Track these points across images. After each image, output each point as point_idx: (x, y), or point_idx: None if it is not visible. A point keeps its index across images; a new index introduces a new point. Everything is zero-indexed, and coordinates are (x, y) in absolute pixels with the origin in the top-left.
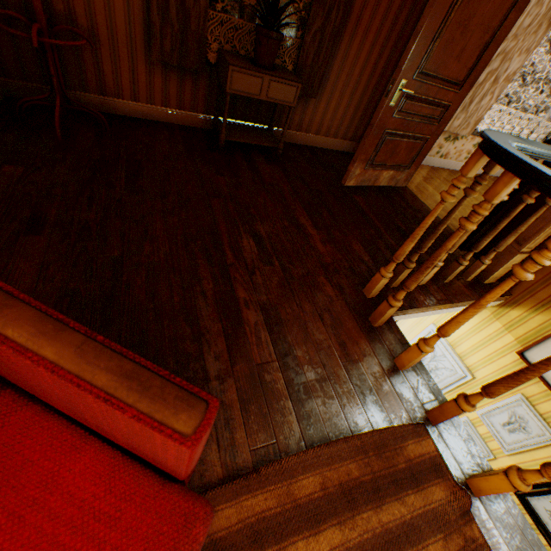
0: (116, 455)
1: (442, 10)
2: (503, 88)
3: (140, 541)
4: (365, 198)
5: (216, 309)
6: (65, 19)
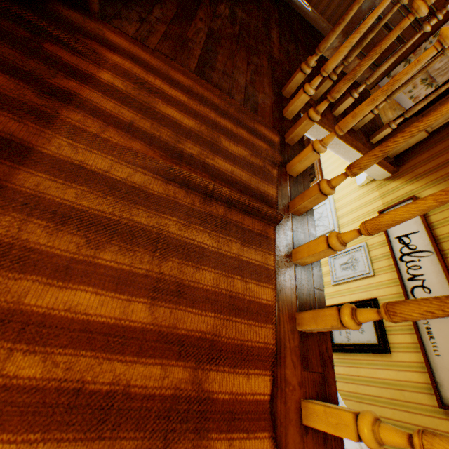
0: None
1: None
2: None
3: None
4: None
5: (178, 5)
6: None
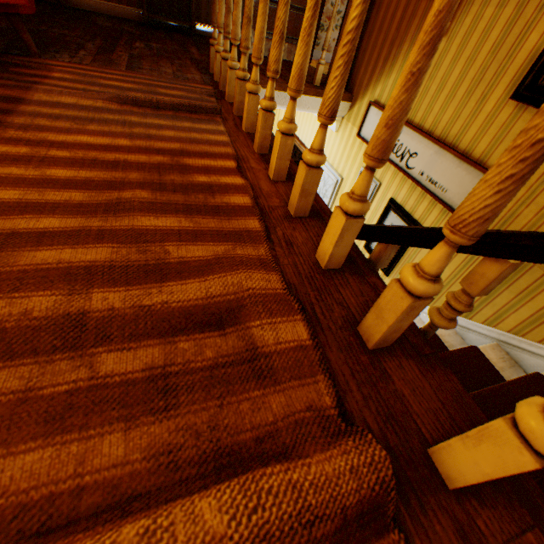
0: None
1: None
2: None
3: None
4: None
5: (99, 49)
6: None
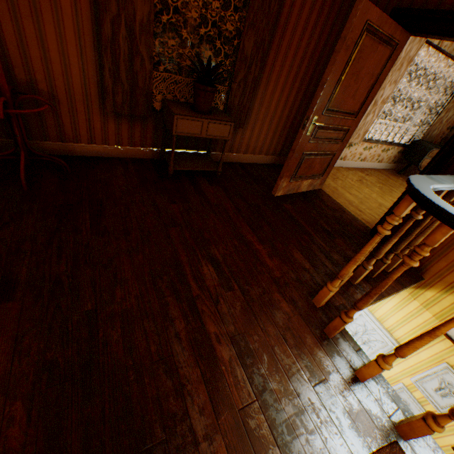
0: None
1: (340, 67)
2: (381, 108)
3: None
4: (293, 205)
5: (191, 351)
6: (26, 85)
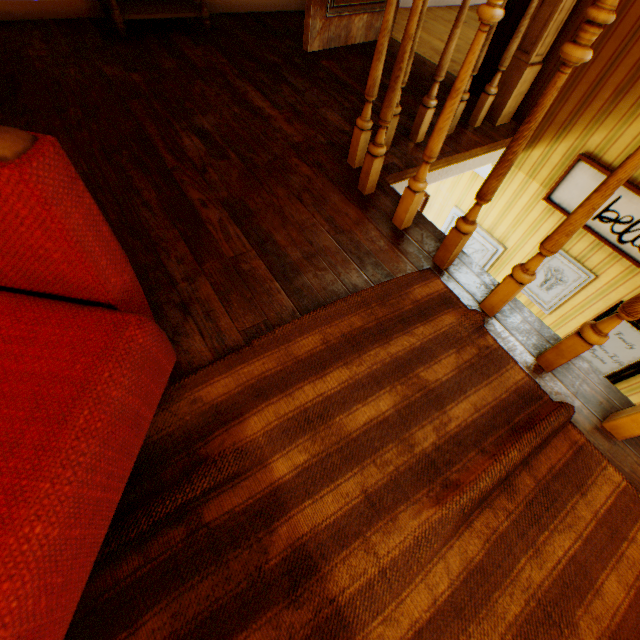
0: (19, 296)
1: None
2: None
3: (66, 350)
4: (338, 62)
5: (167, 217)
6: None
